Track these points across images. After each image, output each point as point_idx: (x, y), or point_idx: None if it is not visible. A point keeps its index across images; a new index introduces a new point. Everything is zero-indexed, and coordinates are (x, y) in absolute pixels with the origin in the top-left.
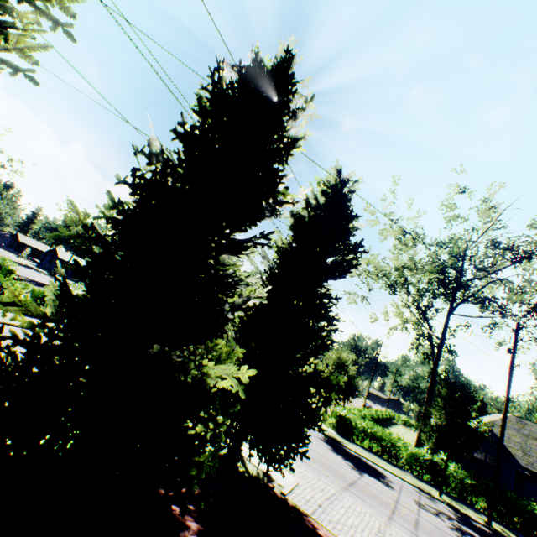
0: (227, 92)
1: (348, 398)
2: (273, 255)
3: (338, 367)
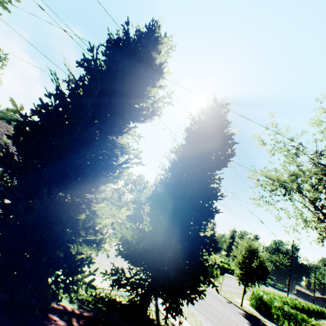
0: (113, 43)
1: (261, 279)
2: (174, 157)
3: (250, 253)
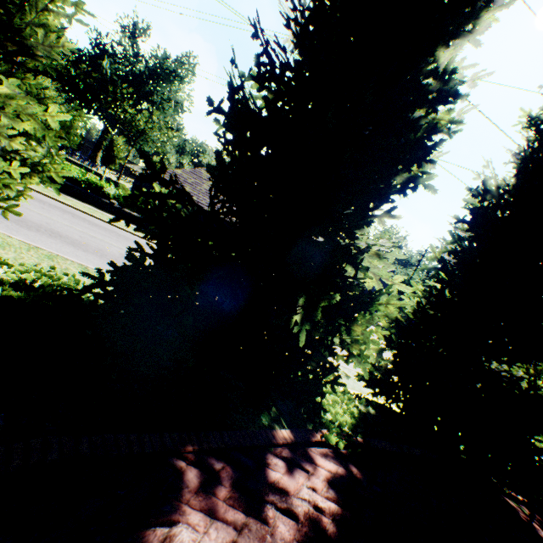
0: None
1: None
2: None
3: None
